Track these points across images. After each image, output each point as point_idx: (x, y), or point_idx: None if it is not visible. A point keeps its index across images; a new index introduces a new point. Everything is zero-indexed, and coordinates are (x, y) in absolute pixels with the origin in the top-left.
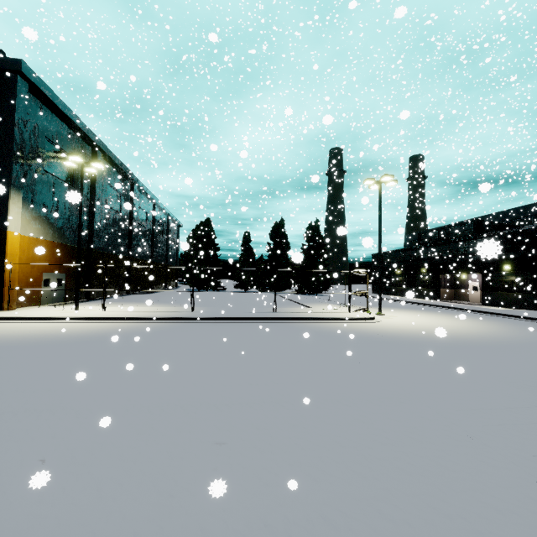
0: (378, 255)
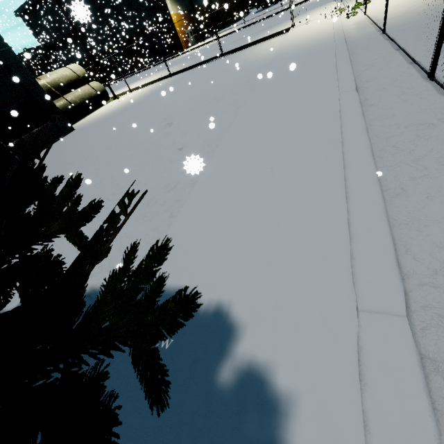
0: None
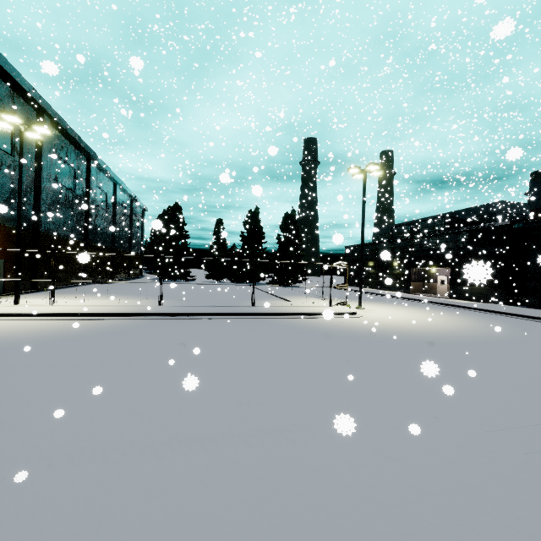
0: (361, 247)
